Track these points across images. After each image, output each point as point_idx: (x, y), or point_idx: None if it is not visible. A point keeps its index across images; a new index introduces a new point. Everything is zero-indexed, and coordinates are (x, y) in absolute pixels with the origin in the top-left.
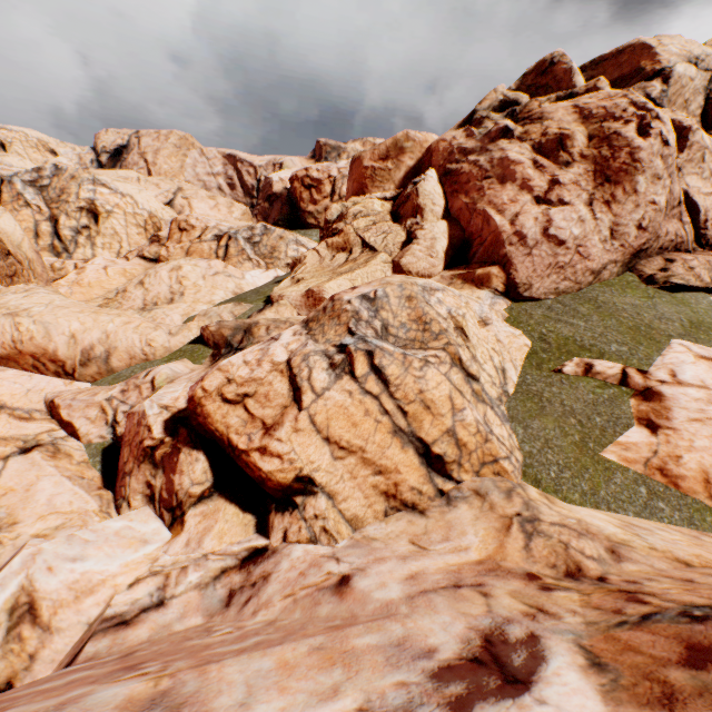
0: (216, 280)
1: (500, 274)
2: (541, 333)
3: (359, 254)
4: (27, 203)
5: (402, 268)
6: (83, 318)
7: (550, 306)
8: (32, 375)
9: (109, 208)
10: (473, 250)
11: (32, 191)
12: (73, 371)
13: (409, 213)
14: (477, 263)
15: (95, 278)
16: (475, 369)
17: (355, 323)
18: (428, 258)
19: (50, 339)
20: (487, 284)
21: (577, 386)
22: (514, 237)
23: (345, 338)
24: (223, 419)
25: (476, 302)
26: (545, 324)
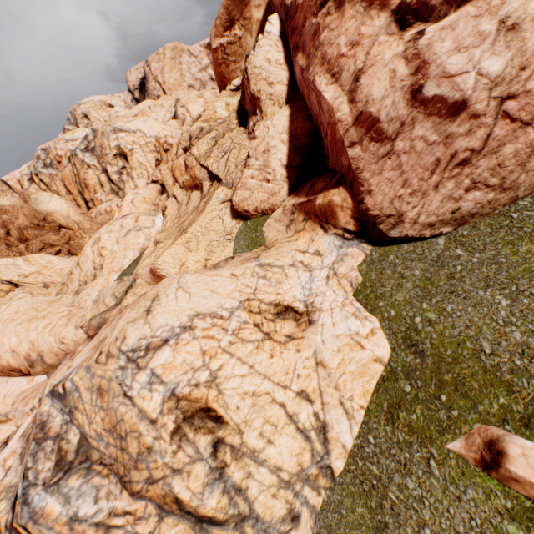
0: (128, 240)
1: (346, 202)
2: (411, 326)
3: (209, 188)
4: (88, 165)
5: (236, 209)
6: (19, 331)
7: (440, 254)
8: (9, 380)
9: (130, 147)
10: (324, 149)
11: (89, 155)
12: (29, 371)
13: (250, 108)
14: (323, 177)
15: (128, 212)
16: (212, 508)
17: (35, 448)
18: (264, 184)
19: (1, 358)
20: (333, 220)
21: (461, 497)
22: (356, 128)
23: (20, 480)
24: None
25: (306, 268)
26: (423, 303)
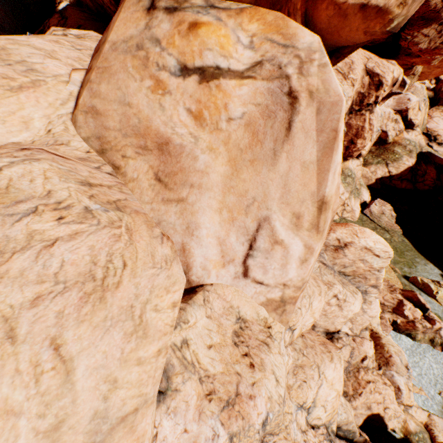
0: None
1: None
2: None
3: None
4: None
5: None
6: None
7: None
8: None
9: None
10: None
11: None
12: None
13: None
14: None
15: None
16: None
17: None
18: None
19: None
20: None
21: None
22: None
23: None
24: (440, 76)
25: None
26: None
